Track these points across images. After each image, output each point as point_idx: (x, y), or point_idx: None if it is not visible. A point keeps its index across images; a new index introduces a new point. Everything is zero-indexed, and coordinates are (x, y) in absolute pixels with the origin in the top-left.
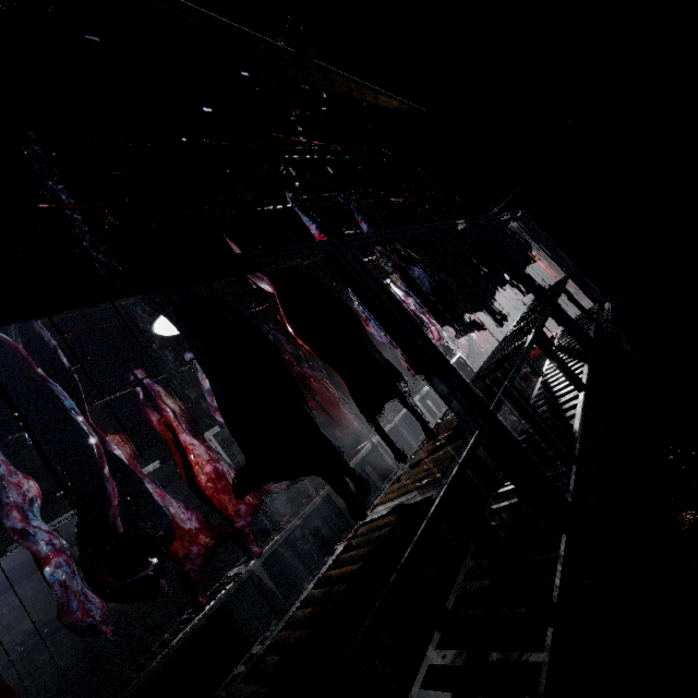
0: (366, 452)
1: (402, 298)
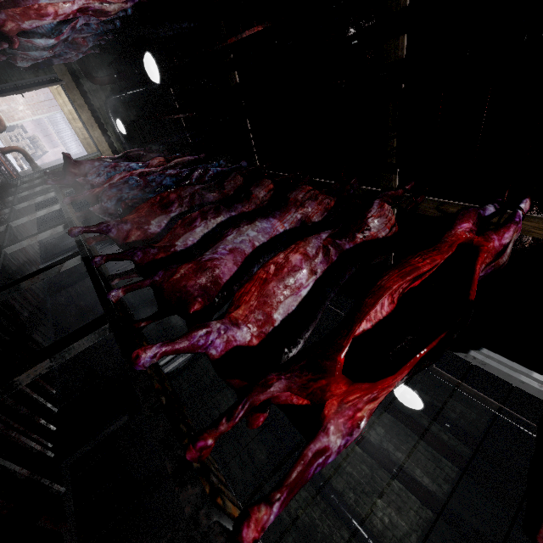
0: (76, 240)
1: None
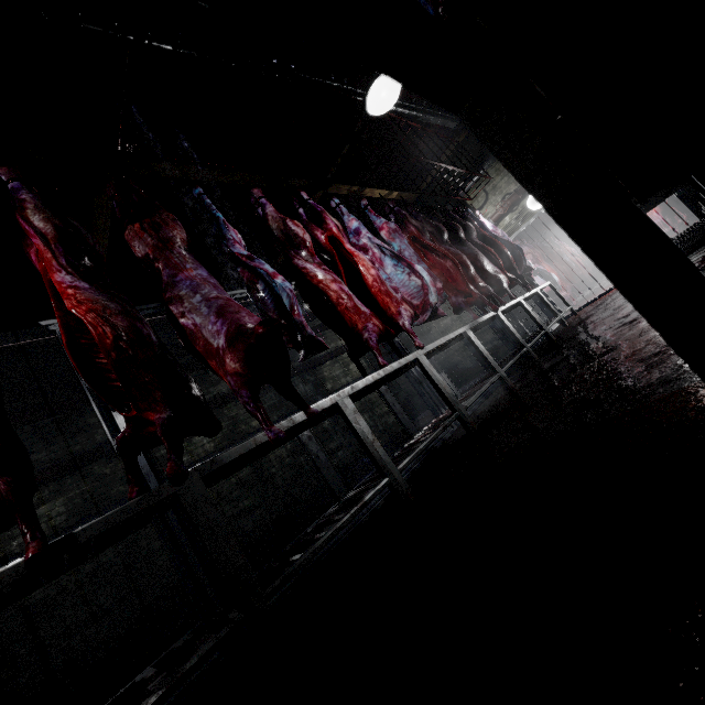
0: (489, 316)
1: (492, 228)
